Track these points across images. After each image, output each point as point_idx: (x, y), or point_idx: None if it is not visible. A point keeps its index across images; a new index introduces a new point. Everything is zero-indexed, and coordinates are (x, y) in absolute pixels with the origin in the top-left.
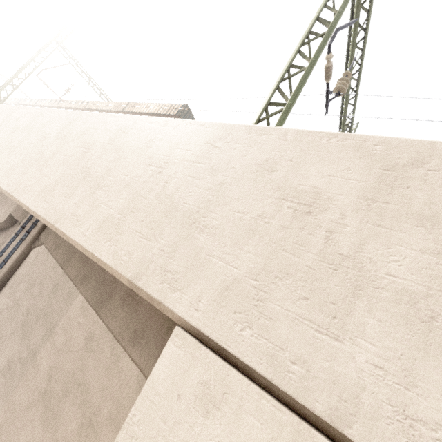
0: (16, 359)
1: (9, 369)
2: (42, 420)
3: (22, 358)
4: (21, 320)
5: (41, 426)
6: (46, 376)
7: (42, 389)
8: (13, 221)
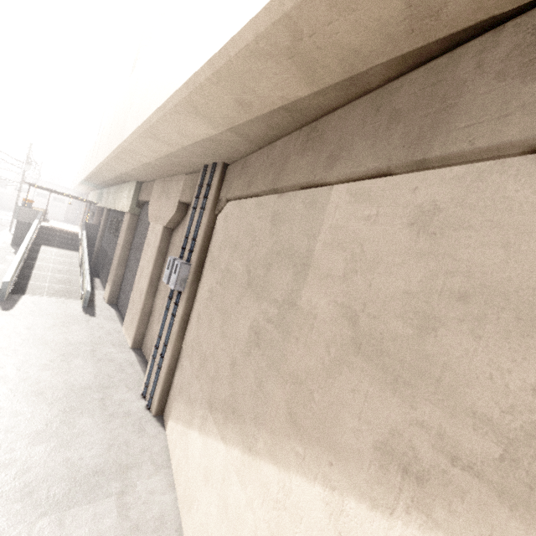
0: (263, 322)
1: (258, 337)
2: (384, 384)
3: (272, 317)
4: (243, 281)
5: (390, 394)
6: (340, 319)
7: (344, 338)
8: (184, 209)
